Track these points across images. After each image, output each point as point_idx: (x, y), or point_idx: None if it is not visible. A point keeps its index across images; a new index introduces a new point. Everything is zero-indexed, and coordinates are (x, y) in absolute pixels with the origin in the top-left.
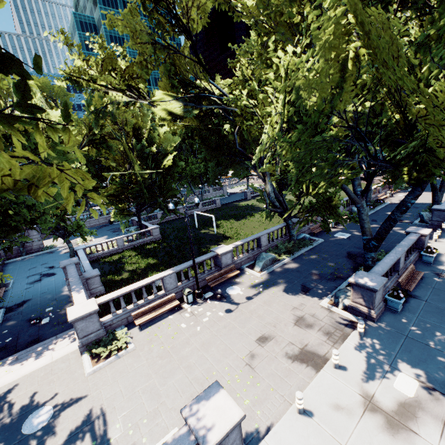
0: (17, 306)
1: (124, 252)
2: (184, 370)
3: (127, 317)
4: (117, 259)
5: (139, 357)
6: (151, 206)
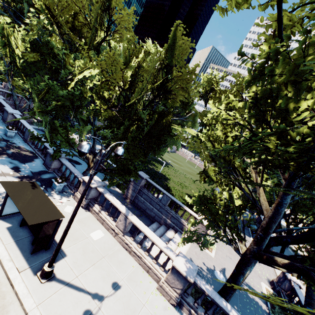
0: None
1: None
2: None
3: None
4: None
5: (222, 251)
6: None
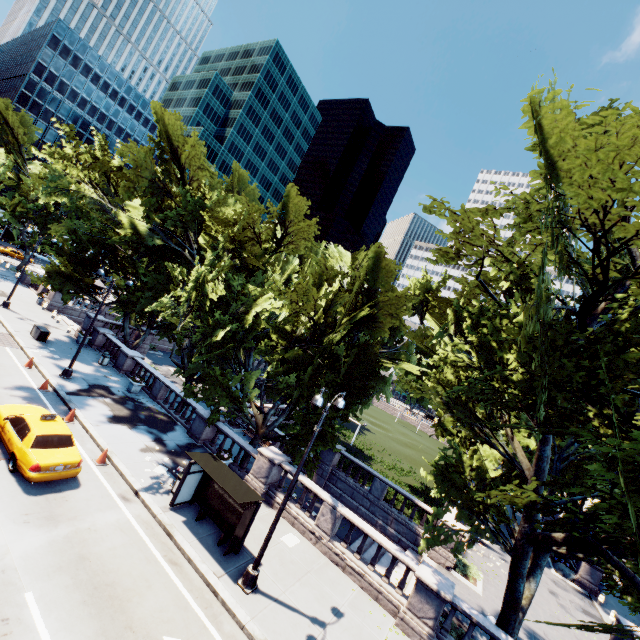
0: None
1: None
2: (538, 607)
3: None
4: None
5: (495, 586)
6: None
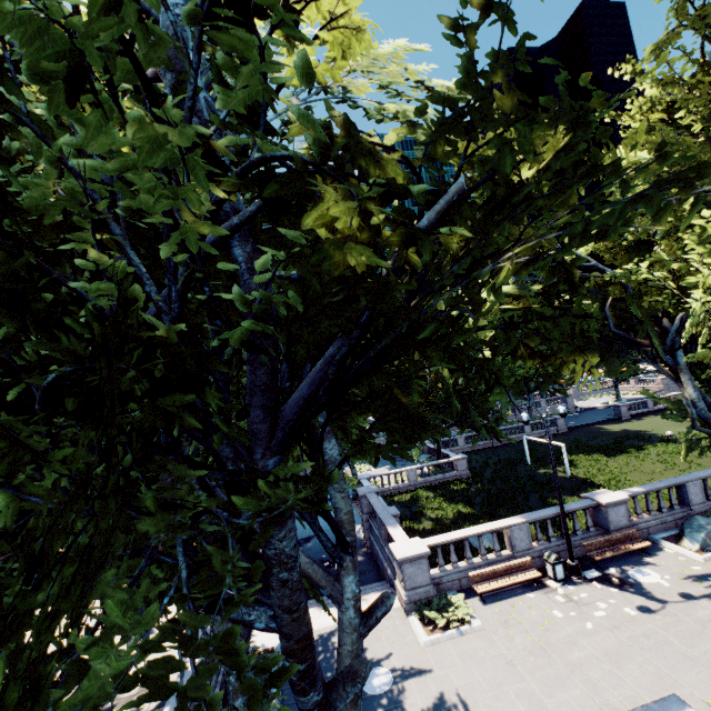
0: (304, 541)
1: (417, 490)
2: (582, 685)
3: (459, 578)
4: (409, 499)
5: (493, 641)
6: (457, 423)
